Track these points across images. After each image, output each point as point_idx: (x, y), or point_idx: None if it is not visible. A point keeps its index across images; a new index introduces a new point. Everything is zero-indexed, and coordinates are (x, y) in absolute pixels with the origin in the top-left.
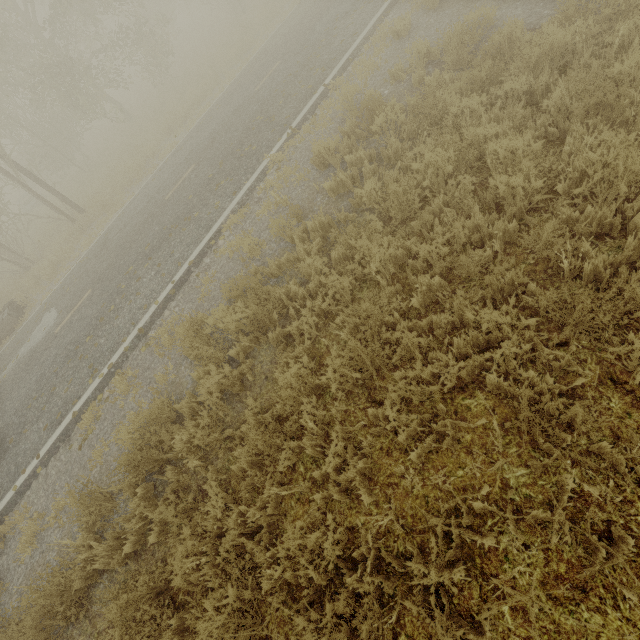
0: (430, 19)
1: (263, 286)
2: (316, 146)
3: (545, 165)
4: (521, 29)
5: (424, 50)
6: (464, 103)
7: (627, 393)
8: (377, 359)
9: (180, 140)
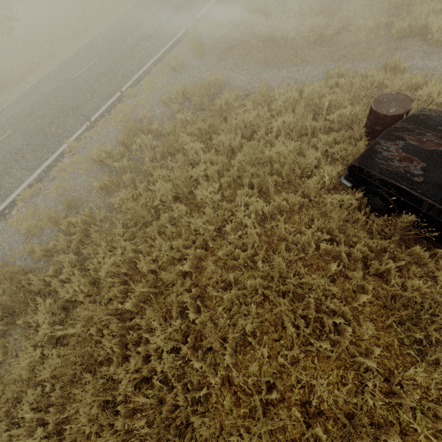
0: (196, 63)
1: (35, 264)
2: (93, 151)
3: (220, 212)
4: (235, 97)
5: (180, 91)
6: (192, 145)
7: (234, 393)
8: (94, 352)
9: (11, 99)
